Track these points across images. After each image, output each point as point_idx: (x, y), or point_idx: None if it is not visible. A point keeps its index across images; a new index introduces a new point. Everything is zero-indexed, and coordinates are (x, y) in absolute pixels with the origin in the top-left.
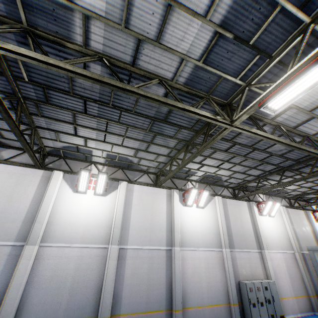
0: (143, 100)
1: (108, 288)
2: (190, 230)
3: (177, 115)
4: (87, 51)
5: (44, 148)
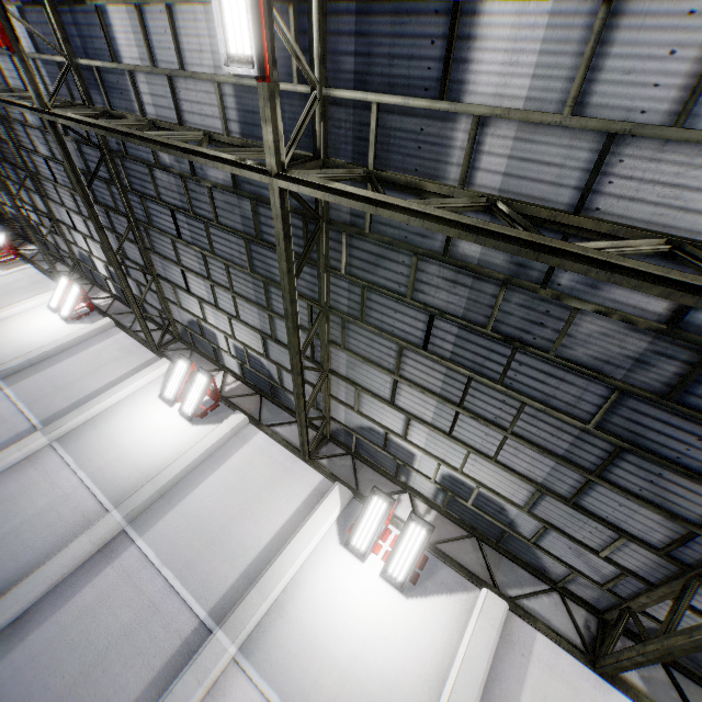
0: (219, 193)
1: (27, 588)
2: (309, 626)
3: (270, 220)
4: (141, 118)
5: (175, 324)
